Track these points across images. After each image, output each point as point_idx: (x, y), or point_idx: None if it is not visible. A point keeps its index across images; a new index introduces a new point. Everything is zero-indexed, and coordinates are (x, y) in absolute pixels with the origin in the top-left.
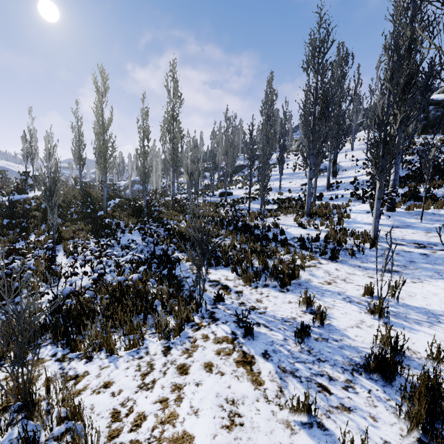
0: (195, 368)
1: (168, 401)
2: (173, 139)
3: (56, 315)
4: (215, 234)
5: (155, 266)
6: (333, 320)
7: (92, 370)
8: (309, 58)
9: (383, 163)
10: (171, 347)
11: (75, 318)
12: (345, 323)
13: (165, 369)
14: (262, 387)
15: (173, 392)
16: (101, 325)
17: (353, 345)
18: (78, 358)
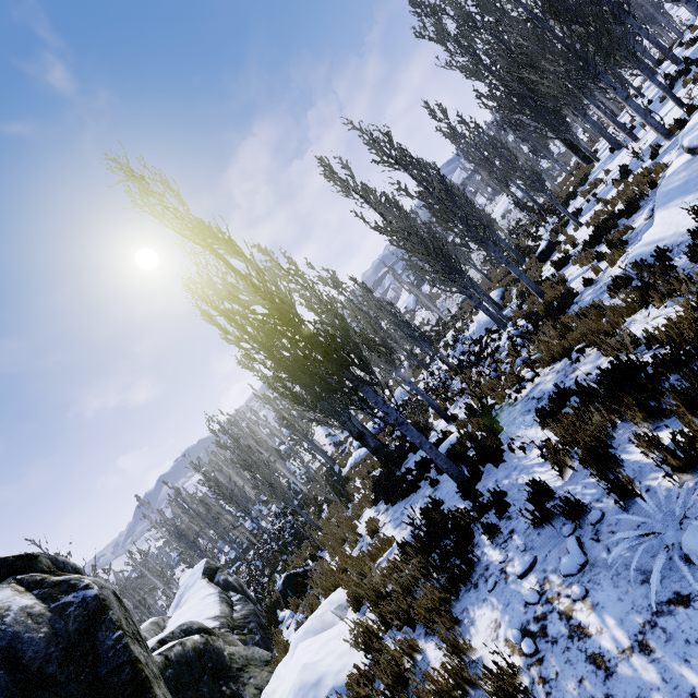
0: None
1: None
2: None
3: None
4: None
5: None
6: None
7: None
8: None
9: None
10: None
11: None
12: None
13: None
14: None
15: None
16: None
17: None
18: None
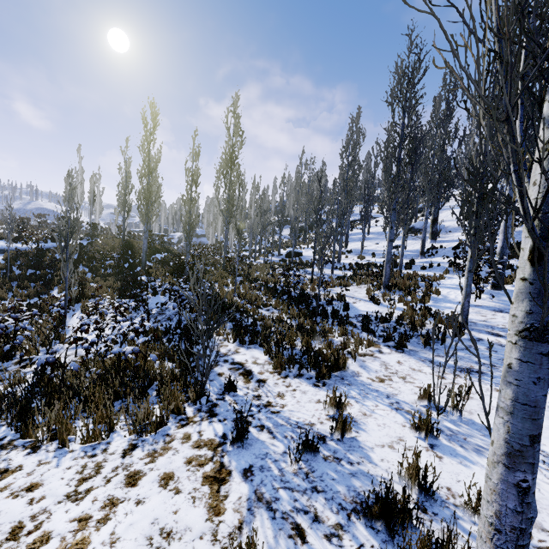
0: (150, 478)
1: (89, 520)
2: (229, 185)
3: (37, 388)
4: (262, 304)
5: (177, 338)
6: (362, 432)
7: (28, 464)
8: (394, 90)
9: (475, 224)
10: (137, 445)
11: (49, 394)
12: (375, 439)
13: (112, 475)
14: (218, 518)
15: (103, 509)
16: (76, 406)
17: (372, 472)
18: (23, 447)
